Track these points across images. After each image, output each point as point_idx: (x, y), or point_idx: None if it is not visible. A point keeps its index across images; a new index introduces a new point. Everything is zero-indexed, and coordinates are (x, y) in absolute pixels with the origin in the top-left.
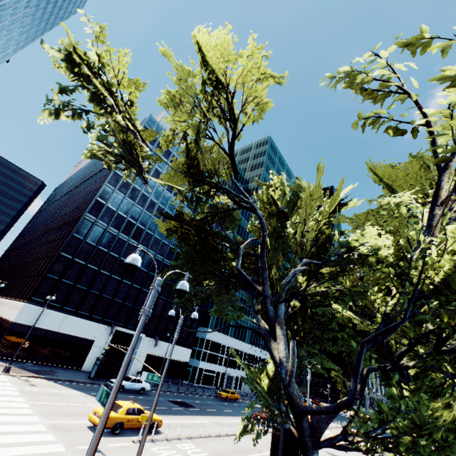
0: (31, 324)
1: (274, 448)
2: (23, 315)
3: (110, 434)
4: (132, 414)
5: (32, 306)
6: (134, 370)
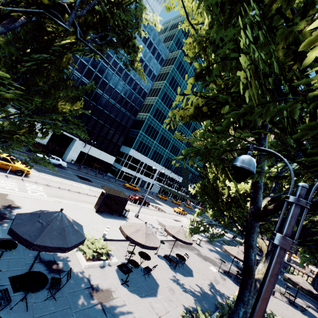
0: None
1: (97, 203)
2: None
3: None
4: None
5: None
6: (70, 158)
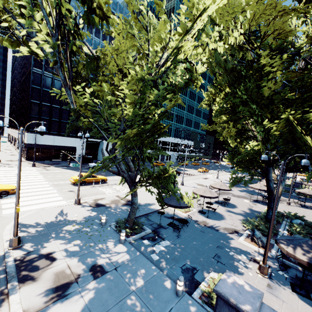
0: (37, 143)
1: None
2: (30, 139)
3: (80, 185)
4: (89, 177)
5: (32, 134)
6: None
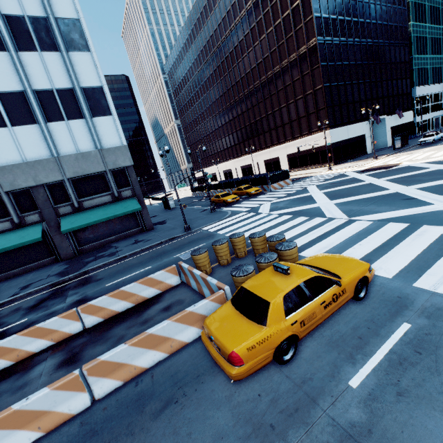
0: (337, 141)
1: None
2: (332, 138)
3: None
4: None
5: (332, 130)
6: (388, 142)
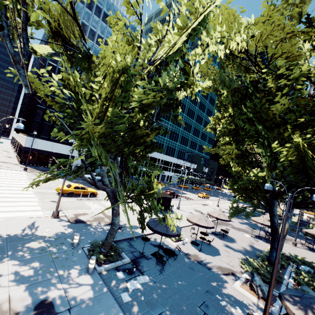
0: (35, 148)
1: None
2: (28, 143)
3: (66, 196)
4: (78, 189)
5: (31, 138)
6: None
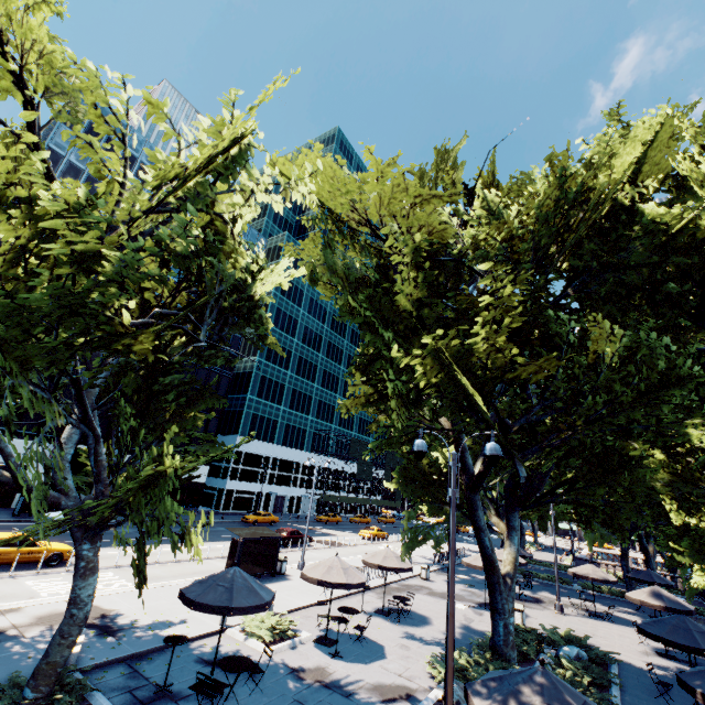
0: None
1: (230, 564)
2: None
3: None
4: (10, 546)
5: None
6: None
